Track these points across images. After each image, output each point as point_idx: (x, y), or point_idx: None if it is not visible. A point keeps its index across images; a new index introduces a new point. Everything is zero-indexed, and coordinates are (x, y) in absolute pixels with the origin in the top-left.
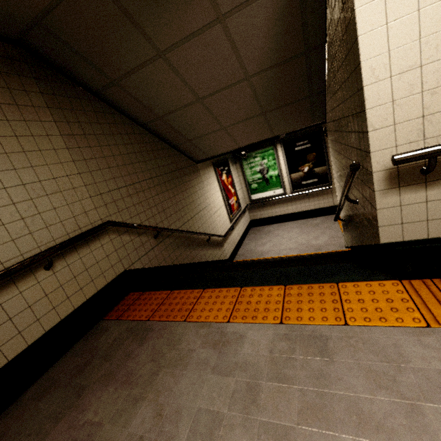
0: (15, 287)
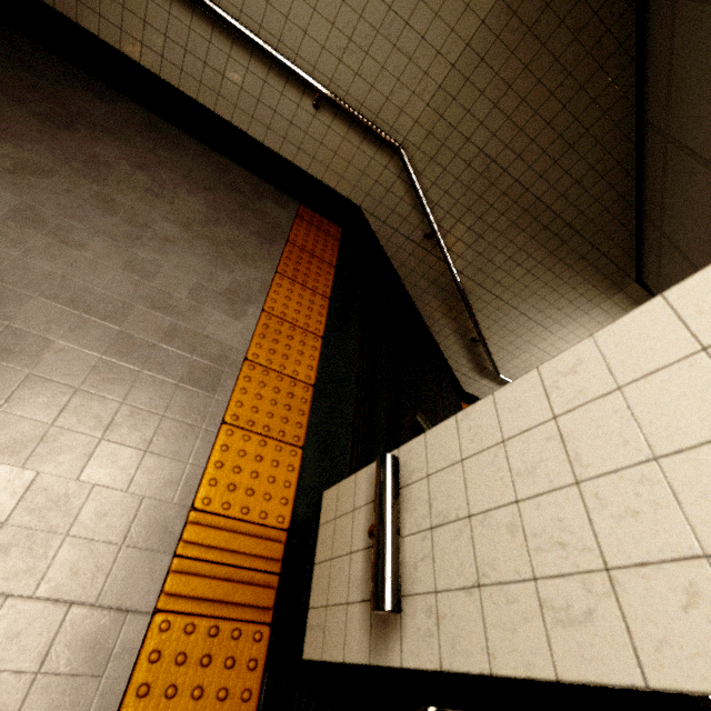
0: (284, 85)
